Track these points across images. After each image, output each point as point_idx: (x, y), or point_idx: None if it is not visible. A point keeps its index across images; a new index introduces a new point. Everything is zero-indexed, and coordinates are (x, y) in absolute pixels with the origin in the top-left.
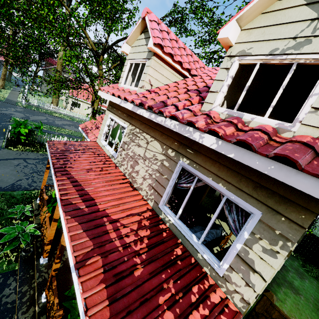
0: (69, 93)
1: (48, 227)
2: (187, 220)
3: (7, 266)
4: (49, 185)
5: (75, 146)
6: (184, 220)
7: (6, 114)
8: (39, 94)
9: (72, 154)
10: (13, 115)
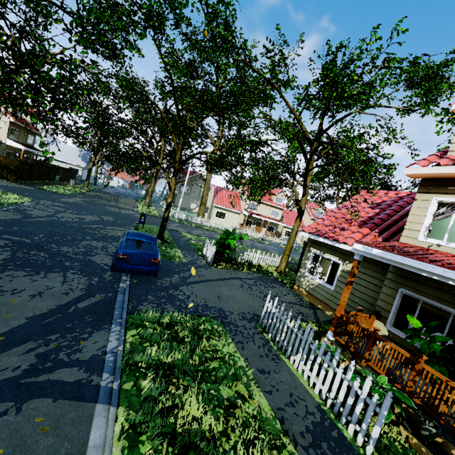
0: (214, 203)
1: (450, 381)
2: None
3: (406, 453)
4: (345, 311)
5: (400, 247)
6: None
7: (174, 230)
8: (175, 208)
9: (425, 256)
10: (179, 231)
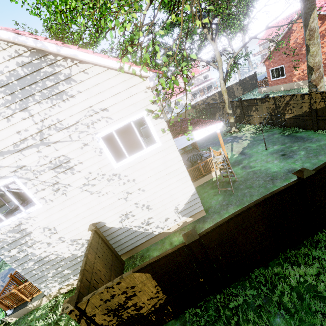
0: None
1: None
2: (26, 204)
3: None
4: None
5: None
6: (24, 205)
7: None
8: None
9: None
10: None
